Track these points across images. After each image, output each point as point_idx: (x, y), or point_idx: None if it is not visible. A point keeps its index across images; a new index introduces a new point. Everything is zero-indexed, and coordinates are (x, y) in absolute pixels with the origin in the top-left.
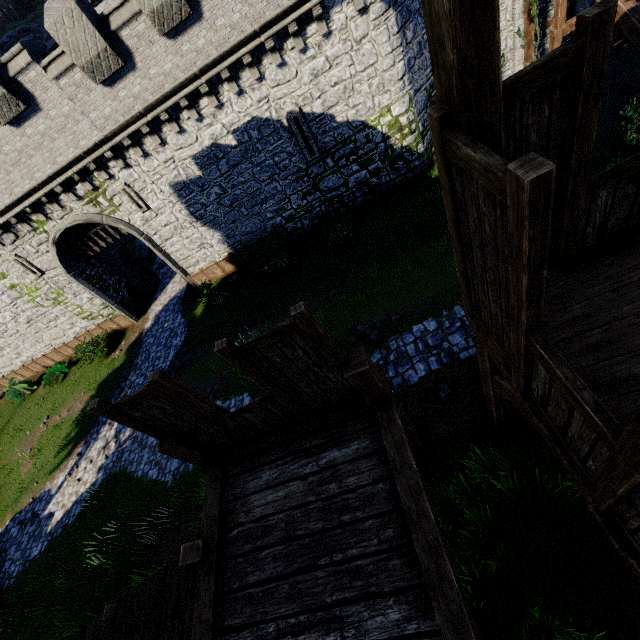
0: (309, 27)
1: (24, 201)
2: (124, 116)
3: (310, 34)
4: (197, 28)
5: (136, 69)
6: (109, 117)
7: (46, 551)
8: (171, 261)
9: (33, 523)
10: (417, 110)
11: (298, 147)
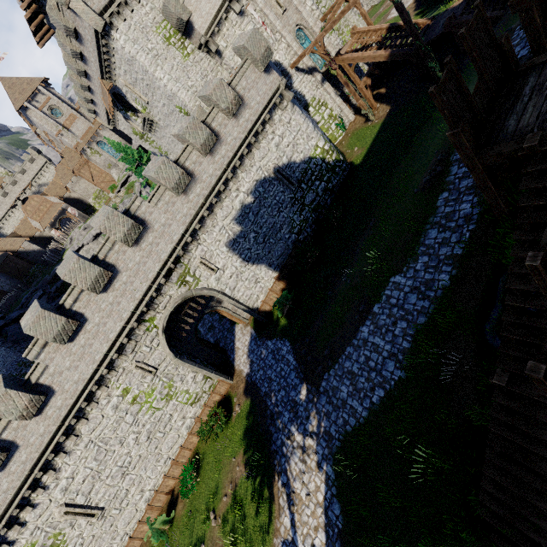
0: (265, 127)
1: (142, 303)
2: (194, 210)
3: (267, 129)
4: (220, 147)
5: (196, 180)
6: (186, 214)
7: None
8: (242, 304)
9: None
10: (328, 142)
11: (285, 186)
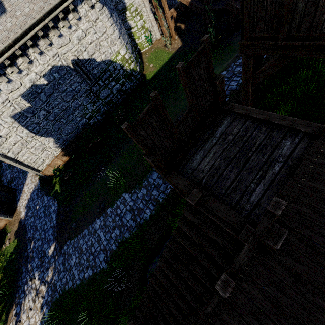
0: (69, 15)
1: None
2: None
3: (70, 19)
4: (4, 17)
5: None
6: None
7: None
8: (25, 166)
9: None
10: (130, 52)
11: (82, 78)
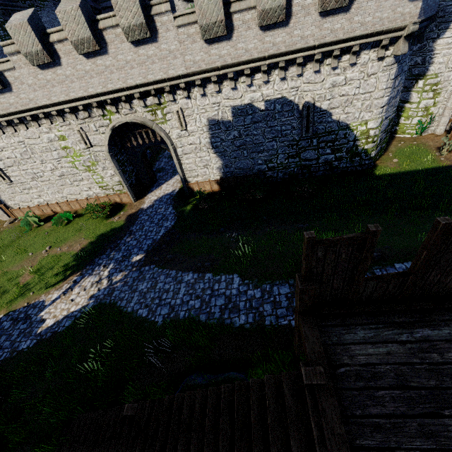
0: (344, 56)
1: (109, 94)
2: (206, 65)
3: (343, 60)
4: (281, 30)
5: (230, 40)
6: (197, 62)
7: (34, 347)
8: (181, 169)
9: (25, 322)
10: (381, 129)
11: (300, 125)
